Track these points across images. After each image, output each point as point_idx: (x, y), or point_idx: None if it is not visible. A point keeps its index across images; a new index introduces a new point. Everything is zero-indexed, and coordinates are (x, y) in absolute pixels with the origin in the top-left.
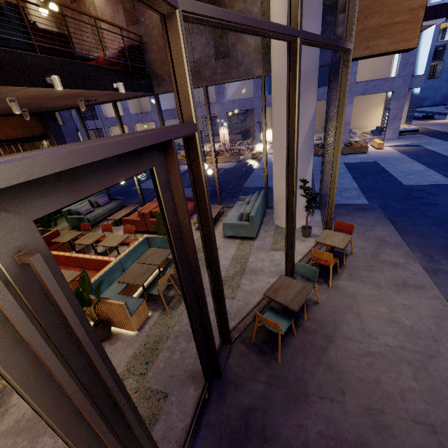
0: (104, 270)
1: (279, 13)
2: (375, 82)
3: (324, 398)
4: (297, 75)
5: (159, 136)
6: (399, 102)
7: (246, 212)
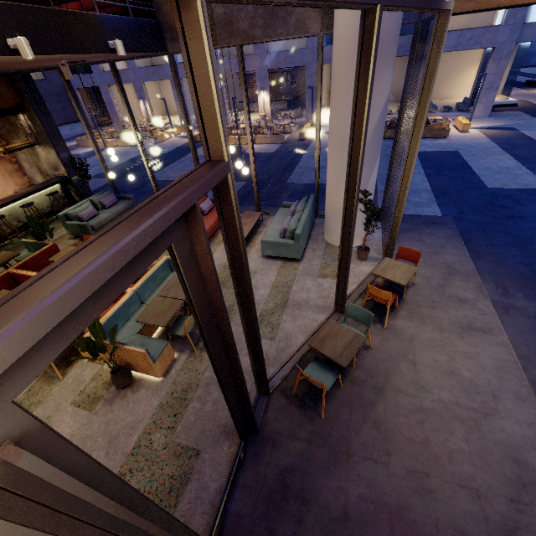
0: (118, 305)
1: None
2: (472, 33)
3: (368, 459)
4: (371, 63)
5: (177, 210)
6: (499, 64)
7: (291, 228)
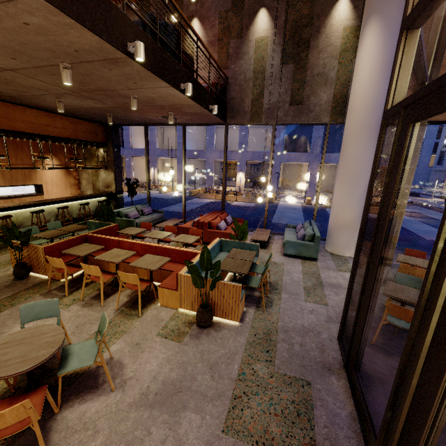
0: (197, 258)
1: (366, 76)
2: None
3: None
4: None
5: None
6: None
7: (311, 233)
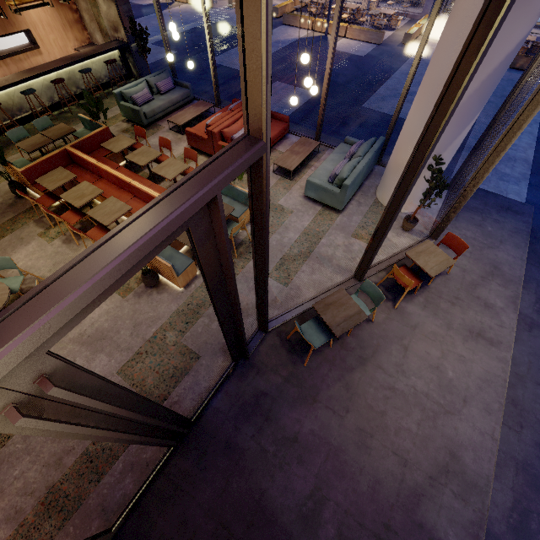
0: None
1: None
2: None
3: (329, 408)
4: (500, 14)
5: (195, 206)
6: None
7: (342, 175)
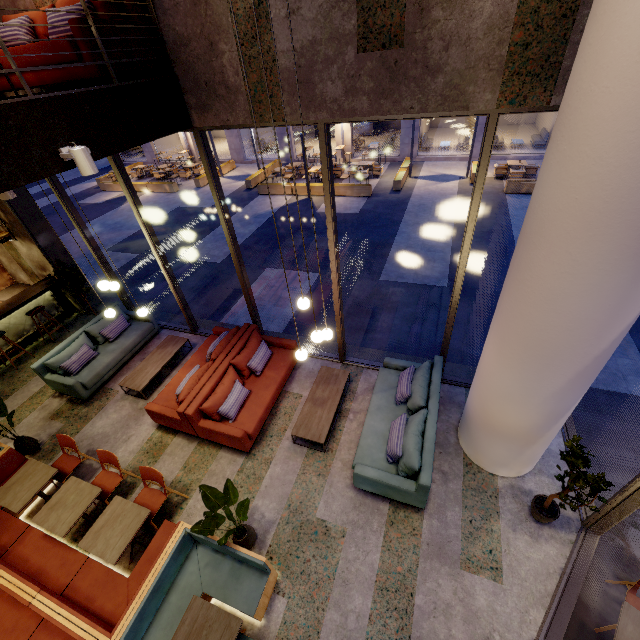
0: None
1: None
2: None
3: None
4: None
5: None
6: None
7: (411, 463)
